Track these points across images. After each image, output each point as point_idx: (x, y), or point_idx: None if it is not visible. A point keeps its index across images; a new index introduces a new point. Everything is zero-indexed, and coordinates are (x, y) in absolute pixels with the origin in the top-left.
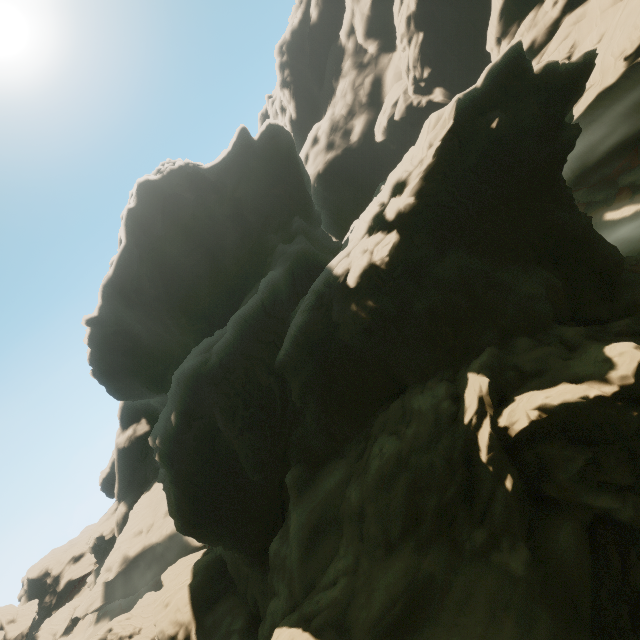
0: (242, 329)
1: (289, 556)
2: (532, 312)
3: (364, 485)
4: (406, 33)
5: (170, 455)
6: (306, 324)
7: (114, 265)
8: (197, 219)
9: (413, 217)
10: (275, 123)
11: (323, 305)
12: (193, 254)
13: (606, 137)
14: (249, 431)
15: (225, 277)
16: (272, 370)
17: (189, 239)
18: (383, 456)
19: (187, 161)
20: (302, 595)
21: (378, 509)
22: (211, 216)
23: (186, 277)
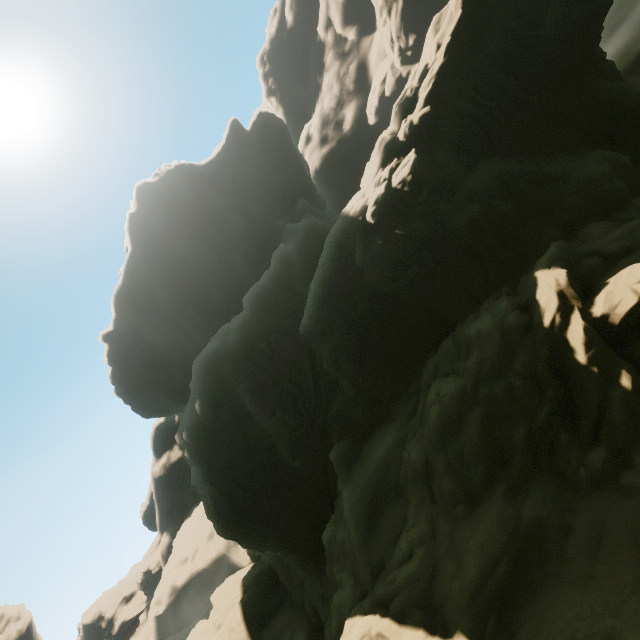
0: (259, 305)
1: (347, 538)
2: (600, 193)
3: (425, 438)
4: (384, 4)
5: (199, 448)
6: (328, 278)
7: (123, 273)
8: (199, 214)
9: (431, 131)
10: (265, 111)
11: (343, 255)
12: (200, 250)
13: (629, 34)
14: (281, 409)
15: (235, 270)
16: (297, 342)
17: (194, 235)
18: (443, 399)
19: (183, 162)
20: (371, 579)
21: (448, 460)
22: (213, 210)
23: (196, 274)
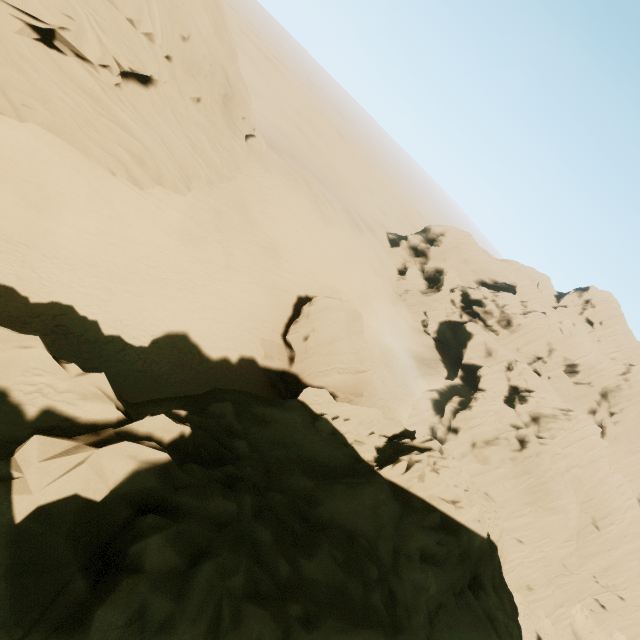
0: None
1: None
2: None
3: None
4: None
5: None
6: None
7: None
8: None
9: None
10: None
11: None
12: None
13: None
14: None
15: None
16: None
17: None
18: None
19: None
20: (470, 598)
21: (364, 584)
22: None
23: None
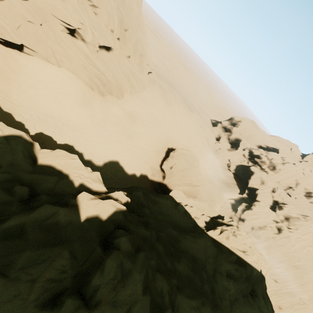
0: None
1: None
2: None
3: None
4: None
5: None
6: None
7: None
8: None
9: None
10: None
11: None
12: None
13: None
14: None
15: None
16: None
17: None
18: (197, 309)
19: None
20: (250, 299)
21: (201, 280)
22: None
23: None
